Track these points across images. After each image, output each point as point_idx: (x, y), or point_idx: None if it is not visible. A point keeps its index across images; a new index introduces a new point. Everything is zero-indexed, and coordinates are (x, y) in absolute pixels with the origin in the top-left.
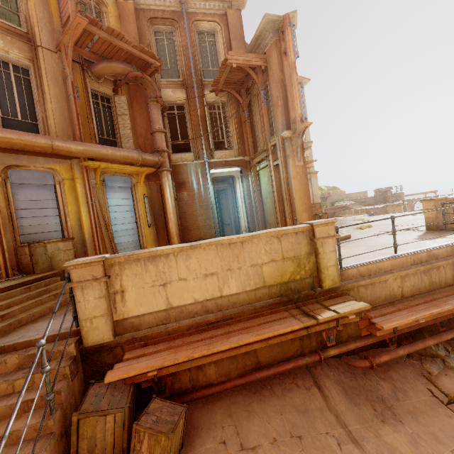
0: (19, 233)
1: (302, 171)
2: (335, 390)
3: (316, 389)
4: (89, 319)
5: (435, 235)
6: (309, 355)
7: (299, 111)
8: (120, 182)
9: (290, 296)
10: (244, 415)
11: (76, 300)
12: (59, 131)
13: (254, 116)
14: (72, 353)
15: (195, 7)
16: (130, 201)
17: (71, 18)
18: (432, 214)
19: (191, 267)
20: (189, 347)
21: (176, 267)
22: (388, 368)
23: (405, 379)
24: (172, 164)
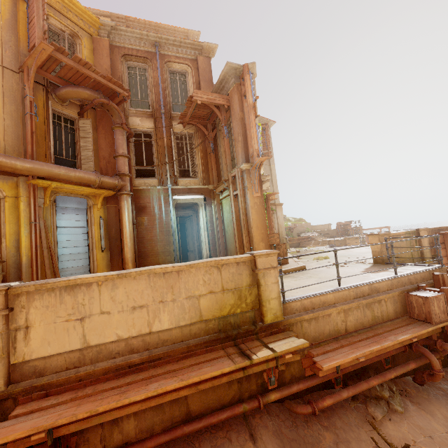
0: None
1: (260, 202)
2: (272, 444)
3: (251, 444)
4: None
5: (380, 268)
6: (248, 401)
7: (256, 146)
8: (75, 203)
9: (229, 331)
10: None
11: None
12: (9, 147)
13: (219, 149)
14: None
15: (168, 50)
16: (83, 223)
17: (36, 44)
18: (377, 248)
19: (117, 298)
20: (97, 398)
21: (99, 298)
22: (332, 414)
23: (349, 427)
24: (133, 188)
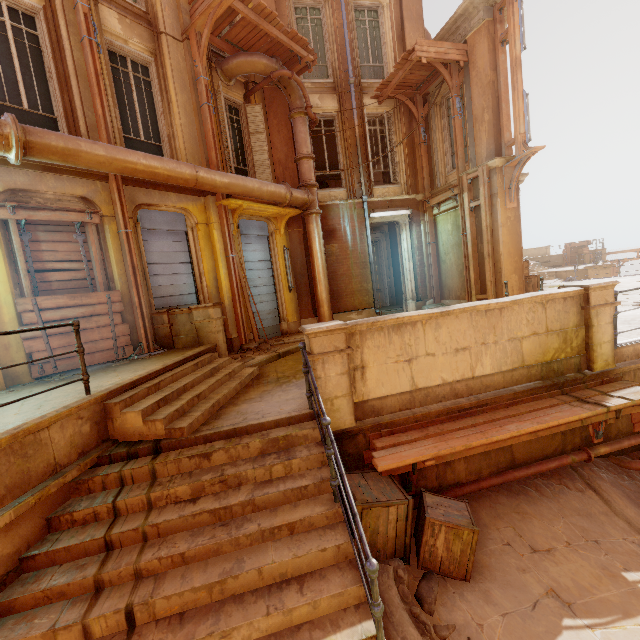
0: (152, 296)
1: (514, 216)
2: (615, 494)
3: (592, 492)
4: (329, 400)
5: None
6: (574, 453)
7: (522, 129)
8: (257, 229)
9: (554, 379)
10: (517, 517)
11: (317, 376)
12: (190, 157)
13: (432, 136)
14: (316, 439)
15: None
16: (266, 255)
17: None
18: None
19: (440, 339)
20: (454, 436)
21: (424, 338)
22: None
23: None
24: (319, 205)
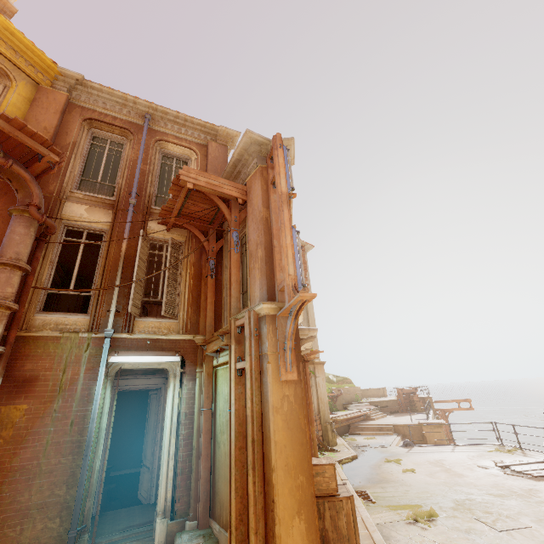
0: None
1: (295, 394)
2: None
3: None
4: None
5: None
6: None
7: (292, 269)
8: None
9: None
10: None
11: None
12: None
13: (224, 270)
14: None
15: (165, 127)
16: None
17: None
18: None
19: None
20: None
21: None
22: None
23: None
24: (19, 335)
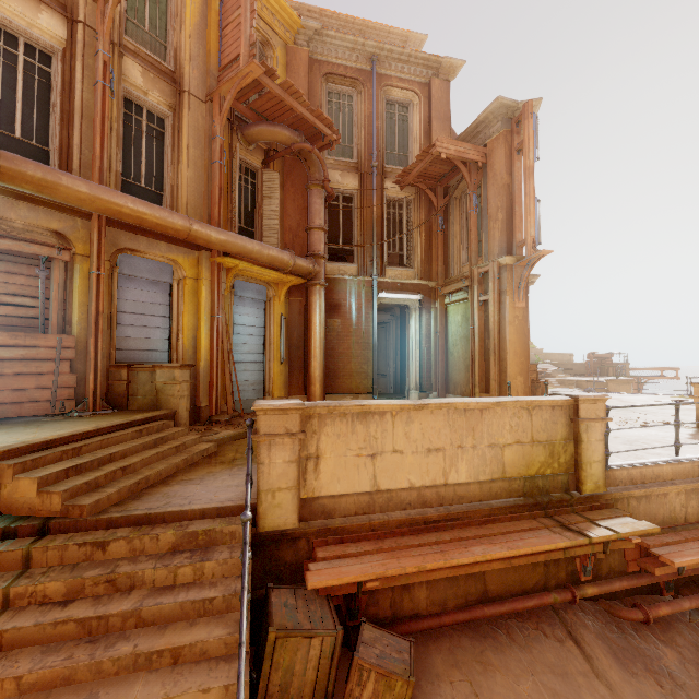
0: (115, 347)
1: (523, 315)
2: (599, 649)
3: (573, 643)
4: (271, 491)
5: None
6: (557, 591)
7: (532, 232)
8: (254, 292)
9: (537, 497)
10: (478, 668)
11: (259, 460)
12: (191, 209)
13: (450, 226)
14: None
15: (389, 68)
16: (260, 321)
17: (241, 63)
18: None
19: (411, 435)
20: (411, 553)
21: (393, 432)
22: (667, 627)
23: (694, 647)
24: (326, 277)
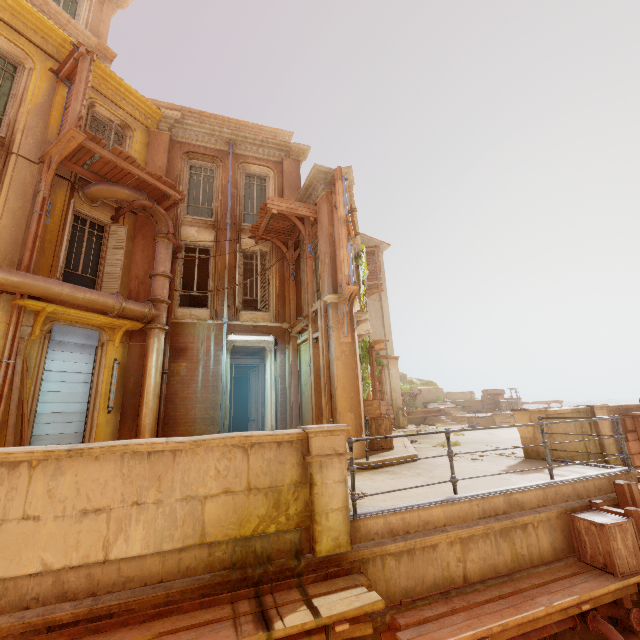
0: None
1: (350, 350)
2: None
3: None
4: None
5: (531, 466)
6: None
7: (347, 271)
8: (80, 337)
9: (249, 568)
10: None
11: None
12: None
13: (302, 274)
14: None
15: (246, 150)
16: (88, 366)
17: (65, 131)
18: (528, 433)
19: (58, 492)
20: None
21: (27, 490)
22: None
23: None
24: (173, 321)
